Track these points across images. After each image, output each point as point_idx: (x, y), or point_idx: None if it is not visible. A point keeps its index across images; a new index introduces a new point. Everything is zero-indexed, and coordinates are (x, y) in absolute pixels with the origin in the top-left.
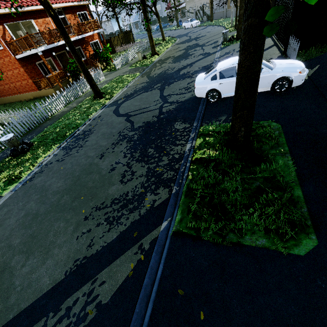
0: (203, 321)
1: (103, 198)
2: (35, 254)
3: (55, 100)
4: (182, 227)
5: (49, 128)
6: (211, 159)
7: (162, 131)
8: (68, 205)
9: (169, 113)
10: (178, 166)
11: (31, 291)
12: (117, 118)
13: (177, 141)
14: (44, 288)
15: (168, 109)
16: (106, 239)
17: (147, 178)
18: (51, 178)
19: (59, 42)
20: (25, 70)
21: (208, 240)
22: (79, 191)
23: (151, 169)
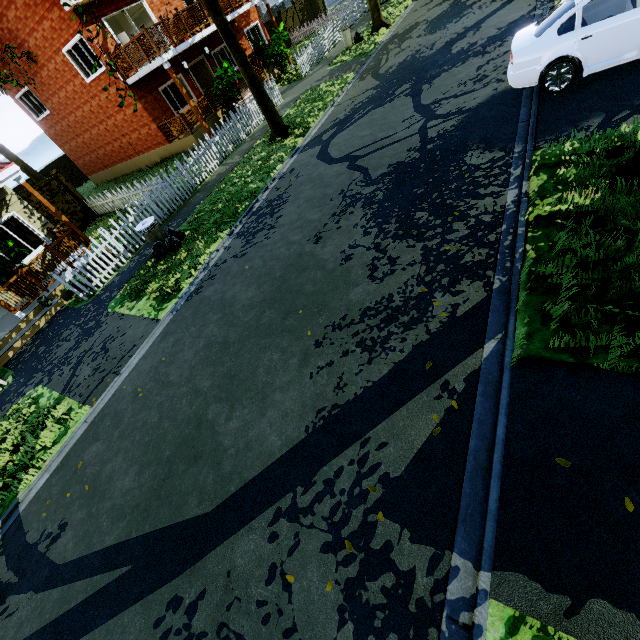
0: (635, 514)
1: (343, 309)
2: (243, 401)
3: (204, 153)
4: (535, 348)
5: (204, 205)
6: (580, 213)
7: (438, 175)
8: (278, 325)
9: (447, 138)
10: (494, 238)
11: (254, 455)
12: (329, 168)
13: (479, 190)
14: (275, 452)
15: (442, 129)
16: (369, 377)
17: (428, 267)
18: (233, 285)
19: (194, 37)
20: (144, 107)
21: (611, 369)
22: (291, 301)
23: (432, 250)
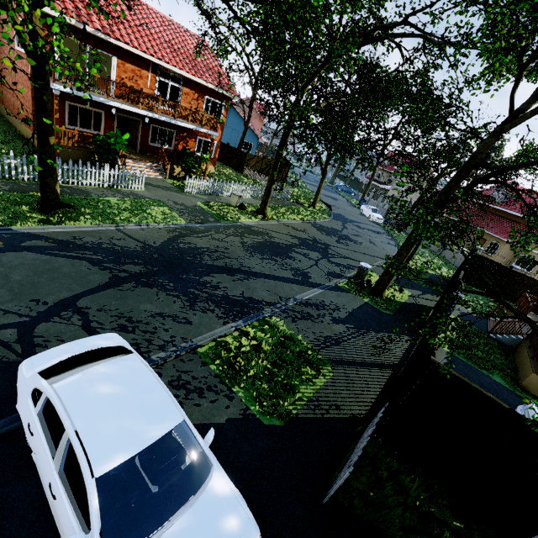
0: None
1: None
2: None
3: None
4: None
5: None
6: None
7: None
8: None
9: None
10: None
11: None
12: None
13: None
14: None
15: None
16: None
17: None
18: None
19: (111, 101)
20: None
21: None
22: None
23: None
